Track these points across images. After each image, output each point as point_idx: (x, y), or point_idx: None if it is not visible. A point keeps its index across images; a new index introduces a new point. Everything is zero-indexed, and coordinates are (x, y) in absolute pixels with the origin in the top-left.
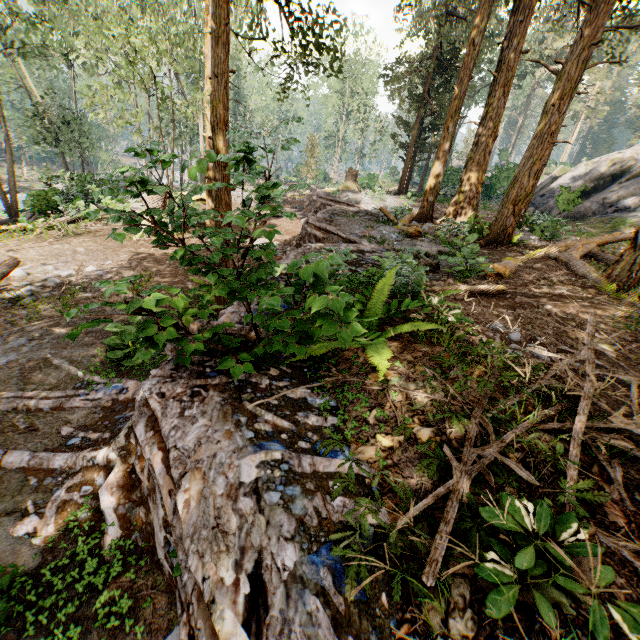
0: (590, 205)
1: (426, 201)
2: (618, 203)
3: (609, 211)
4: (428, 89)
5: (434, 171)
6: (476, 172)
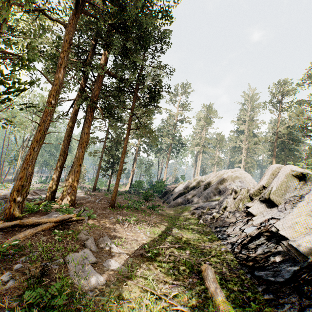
0: (180, 199)
1: (48, 193)
2: (190, 199)
3: (187, 202)
4: (106, 148)
5: (52, 178)
6: (71, 180)
